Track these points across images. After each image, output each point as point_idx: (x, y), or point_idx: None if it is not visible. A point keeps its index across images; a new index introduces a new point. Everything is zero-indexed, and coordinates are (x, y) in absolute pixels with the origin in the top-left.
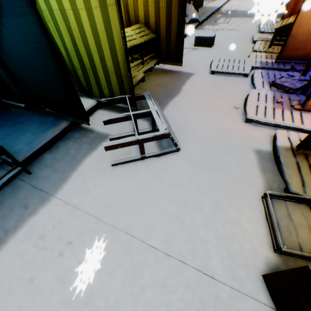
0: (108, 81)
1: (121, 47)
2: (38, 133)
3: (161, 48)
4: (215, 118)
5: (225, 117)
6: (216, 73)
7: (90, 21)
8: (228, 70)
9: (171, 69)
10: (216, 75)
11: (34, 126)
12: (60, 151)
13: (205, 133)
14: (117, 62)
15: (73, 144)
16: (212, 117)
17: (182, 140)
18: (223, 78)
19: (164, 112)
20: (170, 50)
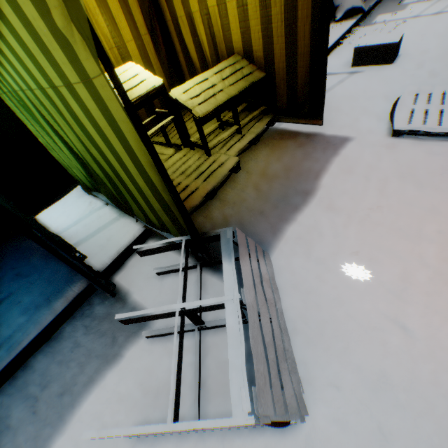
0: (150, 206)
1: (149, 159)
2: (33, 308)
3: (278, 93)
4: (412, 296)
5: (444, 295)
6: (408, 134)
7: (82, 107)
8: (442, 126)
9: (300, 130)
10: (406, 138)
11: (34, 288)
12: (59, 351)
13: (379, 355)
14: (151, 183)
15: (85, 332)
16: (400, 290)
17: (310, 371)
18: (428, 149)
19: (274, 258)
20: (297, 96)
